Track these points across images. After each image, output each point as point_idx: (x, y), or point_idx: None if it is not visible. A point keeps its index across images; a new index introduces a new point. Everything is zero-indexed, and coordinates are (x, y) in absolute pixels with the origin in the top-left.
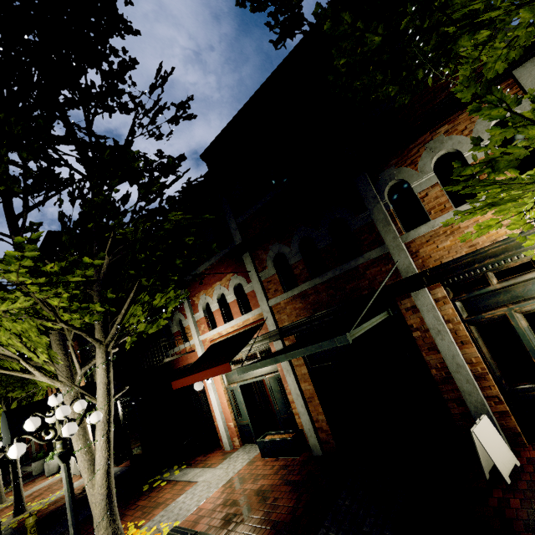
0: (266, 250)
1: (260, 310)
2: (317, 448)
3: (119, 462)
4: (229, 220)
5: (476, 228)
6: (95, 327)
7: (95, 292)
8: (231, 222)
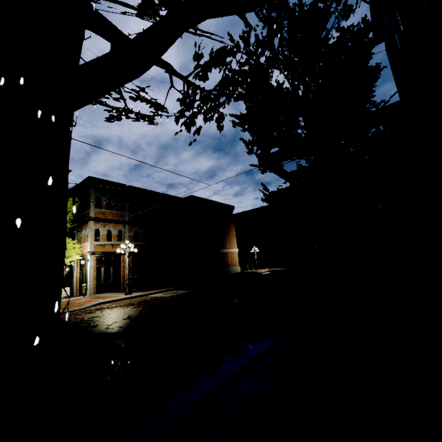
0: None
1: None
2: None
3: None
4: None
5: None
6: None
7: None
8: None
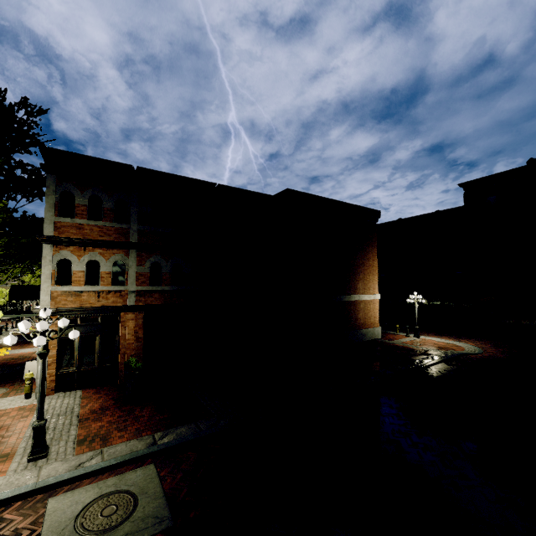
0: None
1: None
2: None
3: None
4: None
5: None
6: None
7: None
8: None
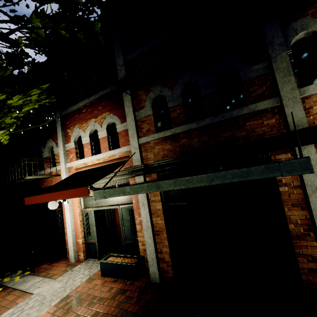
0: (147, 91)
1: (127, 148)
2: (156, 276)
3: None
4: (117, 55)
5: None
6: None
7: None
8: (118, 58)
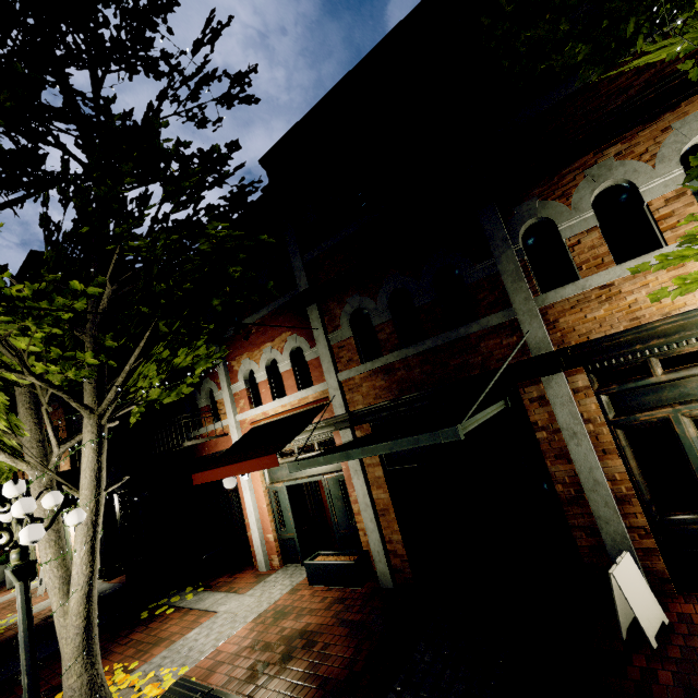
0: (341, 303)
1: (324, 386)
2: (386, 578)
3: (110, 576)
4: (293, 256)
5: (678, 282)
6: (85, 387)
7: (89, 338)
8: (295, 260)
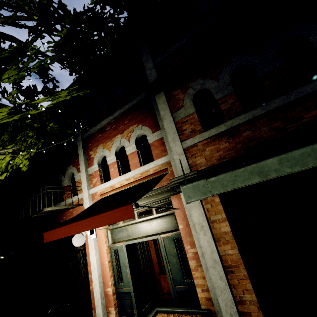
0: (184, 89)
1: (164, 159)
2: None
3: None
4: (145, 61)
5: None
6: None
7: None
8: (147, 63)
